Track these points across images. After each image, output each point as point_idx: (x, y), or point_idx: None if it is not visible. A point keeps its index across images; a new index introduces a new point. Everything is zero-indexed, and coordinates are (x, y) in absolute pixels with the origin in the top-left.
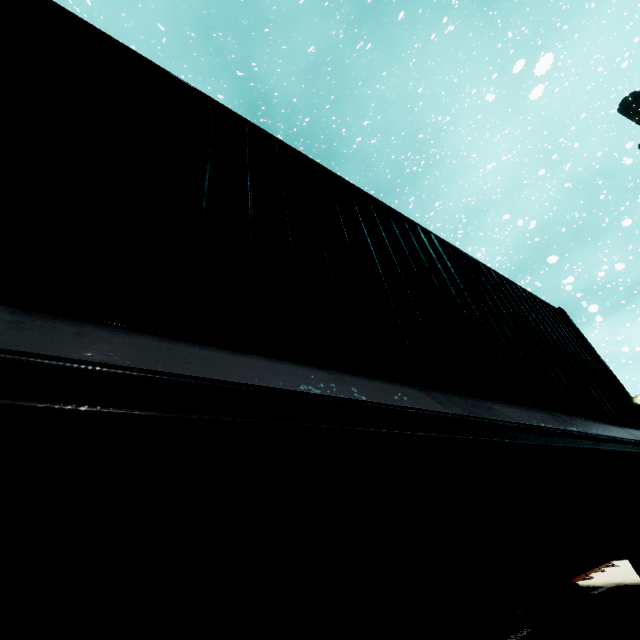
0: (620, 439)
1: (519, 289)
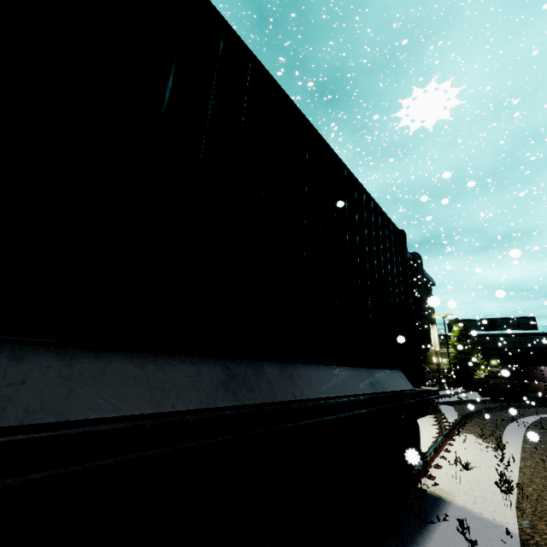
0: (331, 403)
1: (362, 193)
